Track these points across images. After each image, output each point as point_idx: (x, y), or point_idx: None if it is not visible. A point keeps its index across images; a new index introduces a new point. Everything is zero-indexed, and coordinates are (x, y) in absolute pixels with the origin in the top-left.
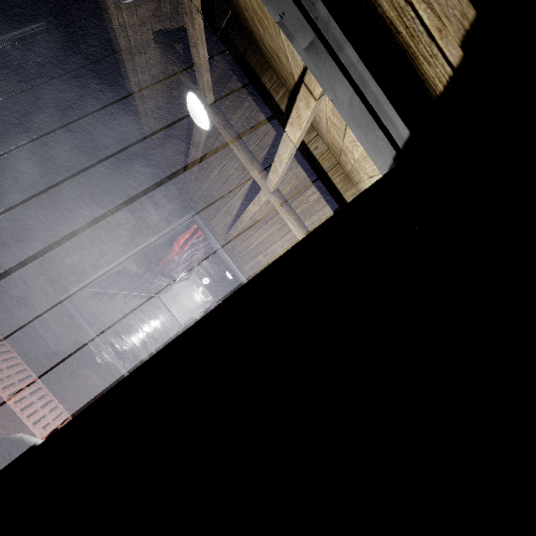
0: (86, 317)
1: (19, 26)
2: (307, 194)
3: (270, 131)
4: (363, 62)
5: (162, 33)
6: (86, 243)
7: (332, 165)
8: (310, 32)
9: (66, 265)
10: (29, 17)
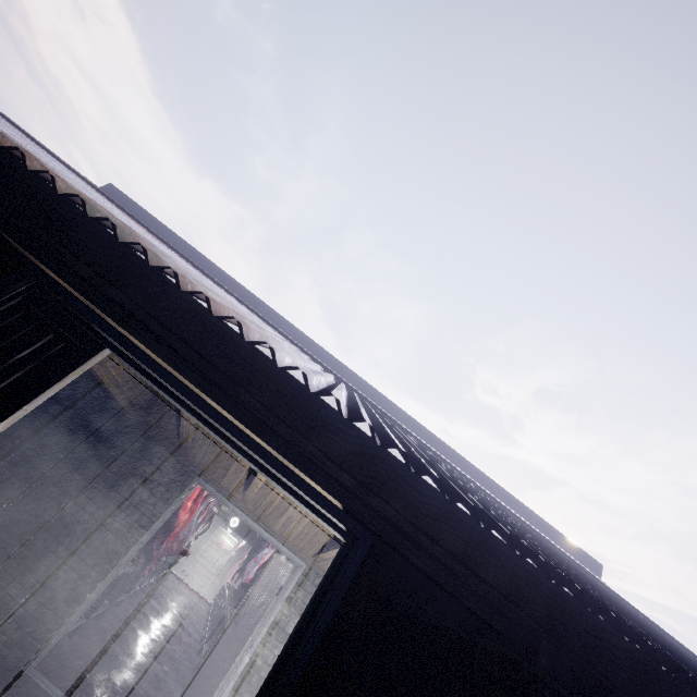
0: (64, 683)
1: None
2: None
3: None
4: (296, 486)
5: None
6: (58, 568)
7: None
8: (254, 466)
9: (30, 612)
10: None
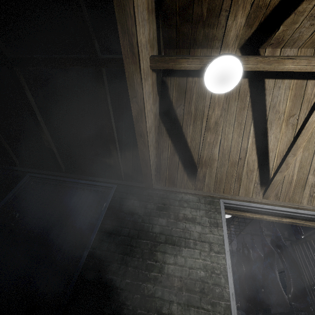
0: None
1: (11, 190)
2: (309, 91)
3: (241, 83)
4: None
5: (154, 56)
6: None
7: (311, 54)
8: None
9: None
10: (16, 181)
